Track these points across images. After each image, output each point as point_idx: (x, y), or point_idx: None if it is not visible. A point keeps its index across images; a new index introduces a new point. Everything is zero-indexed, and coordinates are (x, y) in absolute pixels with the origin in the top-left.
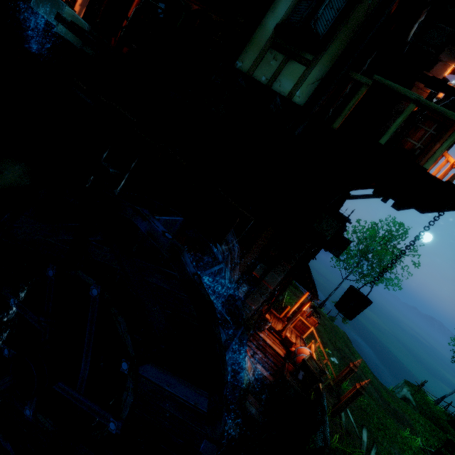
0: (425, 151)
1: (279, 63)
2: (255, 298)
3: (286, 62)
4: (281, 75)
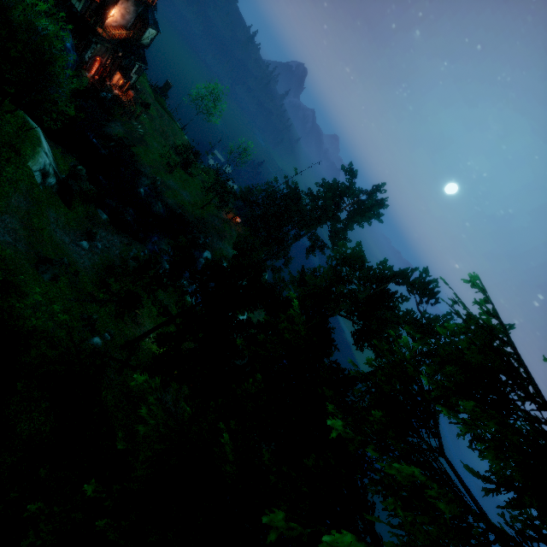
0: (140, 31)
1: (76, 2)
2: (85, 55)
3: (77, 2)
4: (77, 4)
